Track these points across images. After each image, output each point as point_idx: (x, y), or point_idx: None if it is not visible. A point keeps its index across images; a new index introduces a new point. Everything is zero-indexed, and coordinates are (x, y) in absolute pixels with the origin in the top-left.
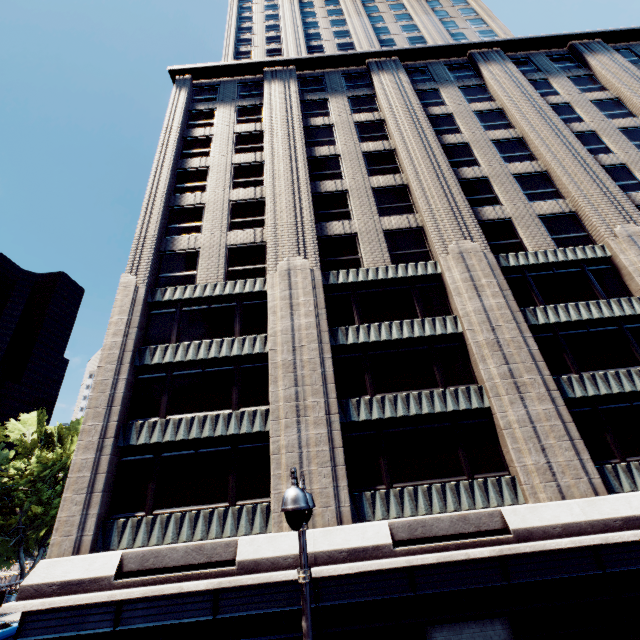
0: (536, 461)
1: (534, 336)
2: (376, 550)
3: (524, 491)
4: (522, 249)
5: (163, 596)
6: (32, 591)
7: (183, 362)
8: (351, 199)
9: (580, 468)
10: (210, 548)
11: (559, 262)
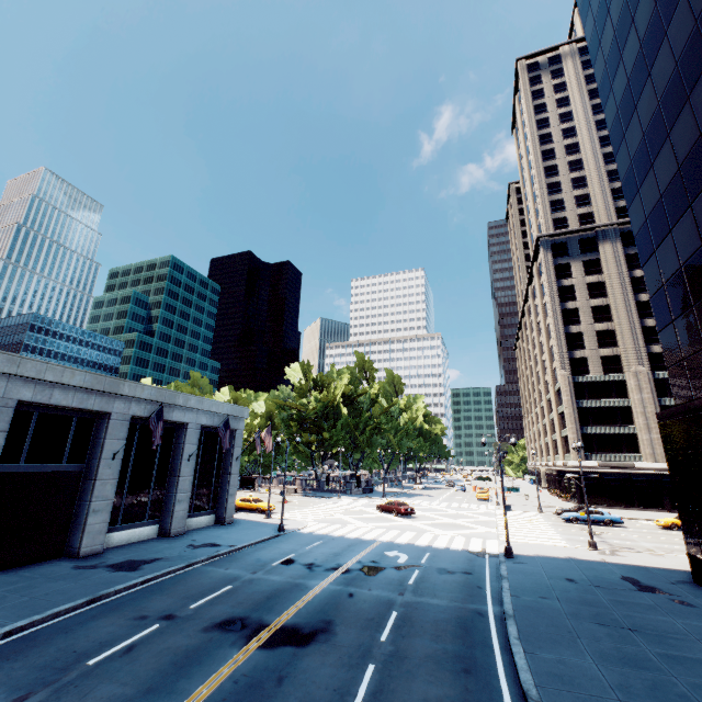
0: None
1: None
2: None
3: None
4: None
5: (613, 472)
6: (575, 467)
7: (594, 407)
8: None
9: None
10: (625, 463)
11: None
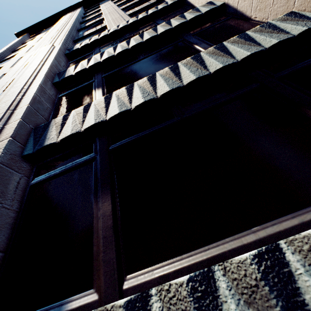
0: None
1: None
2: None
3: None
4: None
5: None
6: None
7: None
8: (104, 18)
9: None
10: None
11: None
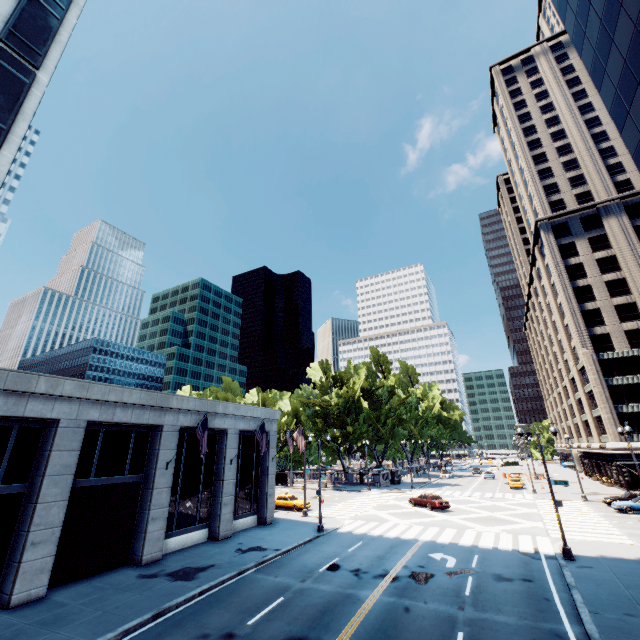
0: None
1: None
2: None
3: None
4: None
5: None
6: (615, 449)
7: (626, 384)
8: None
9: None
10: None
11: None
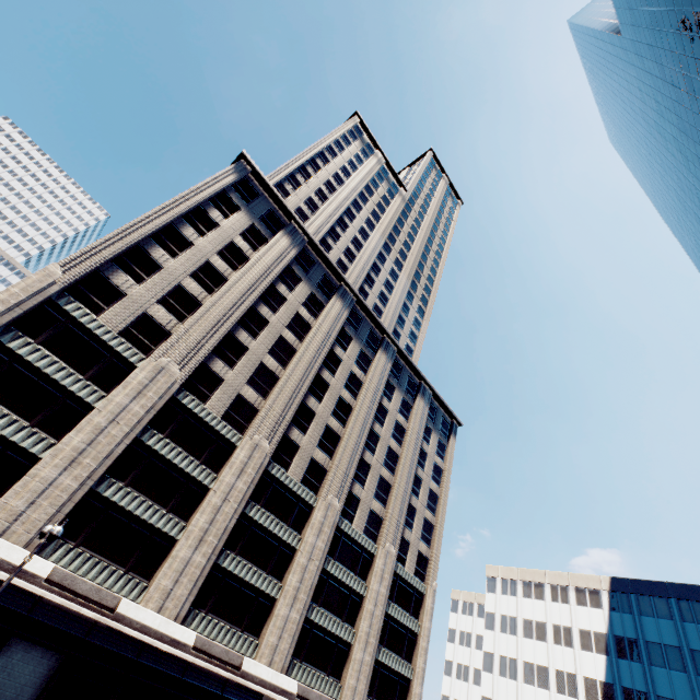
0: (167, 585)
1: (240, 519)
2: (32, 576)
3: (145, 596)
4: (287, 468)
5: None
6: None
7: (31, 363)
8: (245, 357)
9: (183, 602)
10: None
11: (293, 490)
